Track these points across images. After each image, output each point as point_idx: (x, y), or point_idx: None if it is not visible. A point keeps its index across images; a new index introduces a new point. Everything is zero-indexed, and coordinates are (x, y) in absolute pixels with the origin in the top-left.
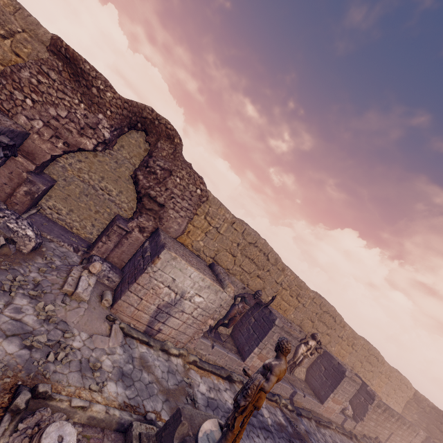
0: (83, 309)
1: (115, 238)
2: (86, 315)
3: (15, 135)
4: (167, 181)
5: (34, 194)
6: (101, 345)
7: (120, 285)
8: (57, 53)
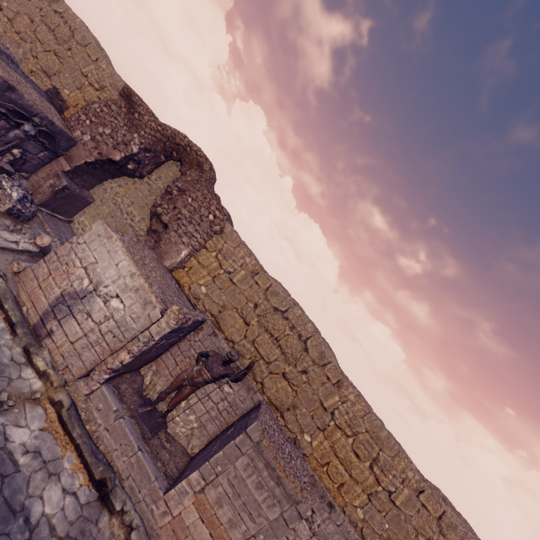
0: None
1: None
2: None
3: (57, 131)
4: (178, 200)
5: (56, 188)
6: None
7: None
8: (124, 96)
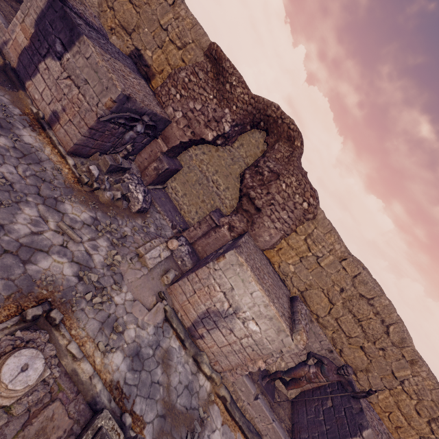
0: (141, 273)
1: (205, 227)
2: (141, 280)
3: (158, 119)
4: (271, 185)
5: (159, 171)
6: (137, 313)
7: (187, 271)
8: (210, 56)
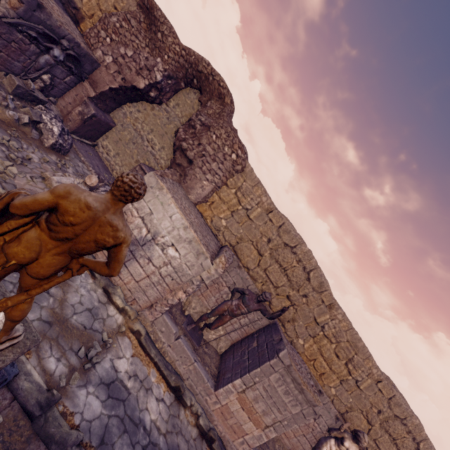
0: None
1: None
2: None
3: (83, 54)
4: (202, 136)
5: (85, 116)
6: None
7: None
8: (143, 7)
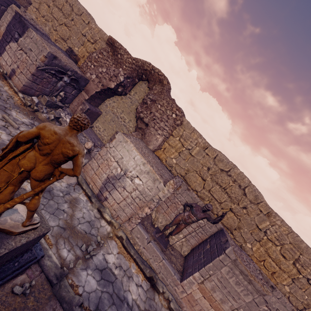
0: None
1: None
2: None
3: (79, 77)
4: (152, 107)
5: (84, 110)
6: None
7: None
8: (109, 44)
